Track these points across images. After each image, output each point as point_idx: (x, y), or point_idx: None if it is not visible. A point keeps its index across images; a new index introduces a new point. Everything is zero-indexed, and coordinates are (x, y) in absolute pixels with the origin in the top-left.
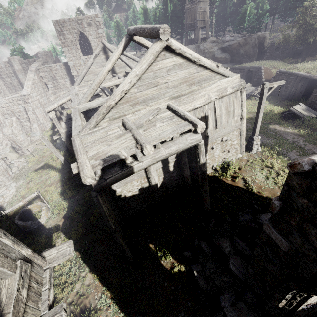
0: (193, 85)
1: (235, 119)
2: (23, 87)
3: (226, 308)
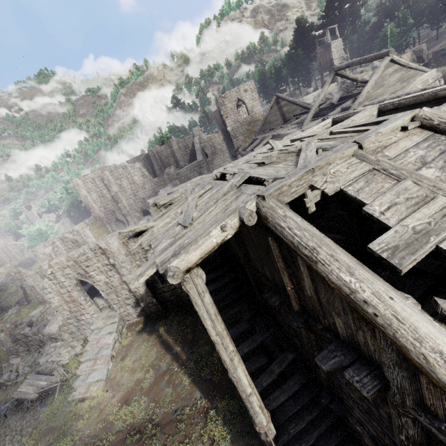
0: (404, 83)
1: None
2: (178, 164)
3: None
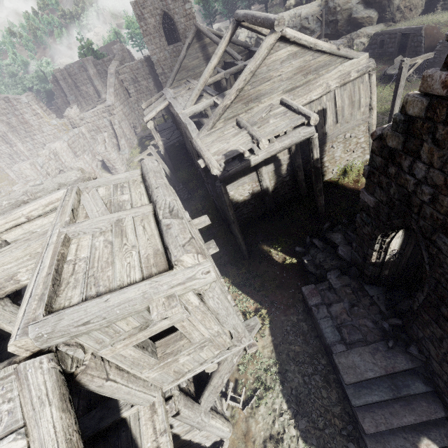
0: (310, 75)
1: (362, 111)
2: (99, 96)
3: (331, 279)
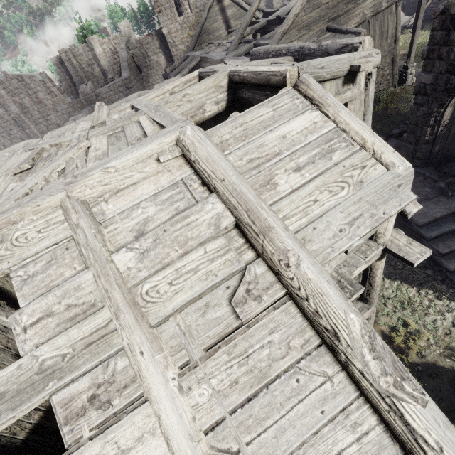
0: (350, 4)
1: (388, 42)
2: (105, 77)
3: None
